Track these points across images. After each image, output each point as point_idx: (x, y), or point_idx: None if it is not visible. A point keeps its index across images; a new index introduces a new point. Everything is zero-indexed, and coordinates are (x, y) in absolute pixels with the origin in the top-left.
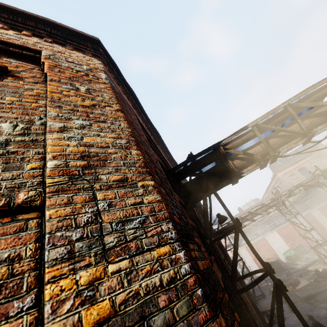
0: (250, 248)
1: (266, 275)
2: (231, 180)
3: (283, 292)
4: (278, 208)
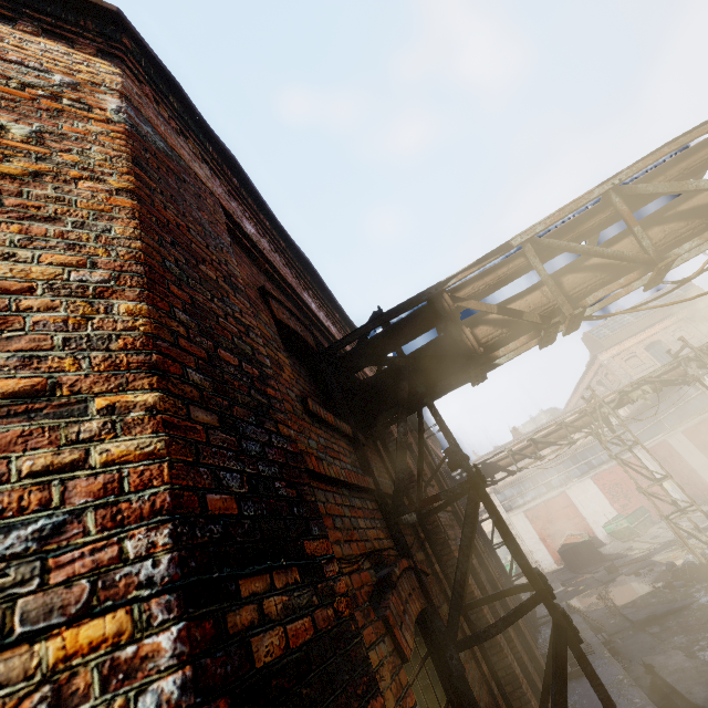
0: (502, 536)
1: (534, 602)
2: (469, 375)
3: (573, 643)
4: (593, 431)
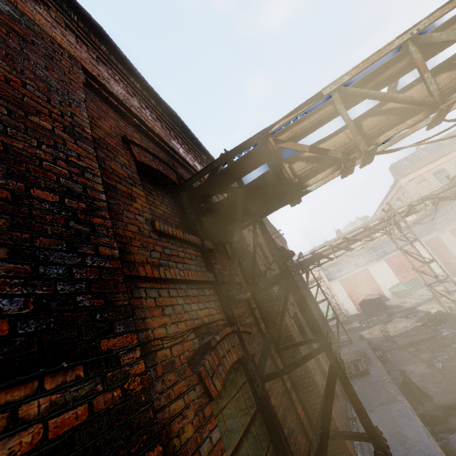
0: (301, 309)
1: (317, 352)
2: (287, 199)
3: (341, 376)
4: (387, 232)
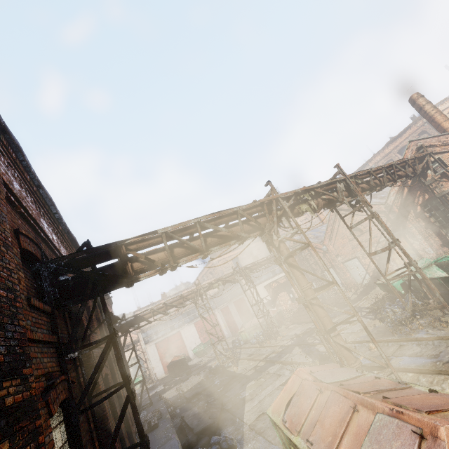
0: (117, 360)
1: (121, 388)
2: (125, 284)
3: (132, 402)
4: (195, 301)
